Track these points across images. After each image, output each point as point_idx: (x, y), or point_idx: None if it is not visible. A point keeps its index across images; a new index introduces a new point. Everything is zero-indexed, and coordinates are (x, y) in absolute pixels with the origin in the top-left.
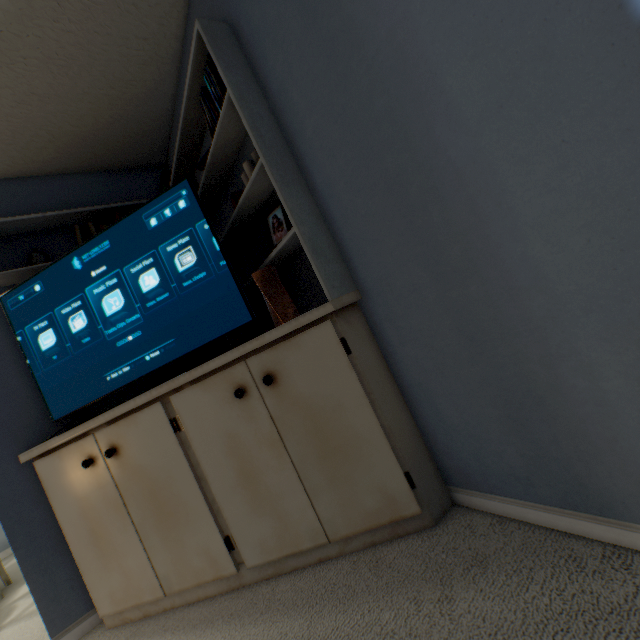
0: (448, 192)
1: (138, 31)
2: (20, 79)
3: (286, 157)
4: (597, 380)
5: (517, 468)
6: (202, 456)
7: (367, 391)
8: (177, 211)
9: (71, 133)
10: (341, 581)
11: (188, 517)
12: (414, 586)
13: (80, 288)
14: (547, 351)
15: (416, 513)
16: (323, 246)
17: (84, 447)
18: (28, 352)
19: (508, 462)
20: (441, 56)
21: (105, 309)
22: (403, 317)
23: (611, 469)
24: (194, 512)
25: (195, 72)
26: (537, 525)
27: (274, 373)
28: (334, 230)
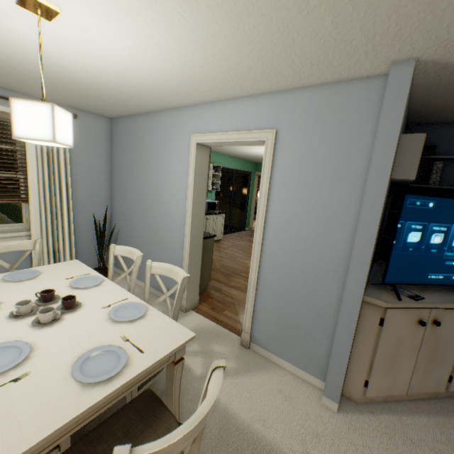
0: None
1: None
2: None
3: None
4: None
5: None
6: None
7: None
8: None
9: None
10: None
11: (442, 363)
12: None
13: (451, 221)
14: None
15: None
16: None
17: (420, 313)
18: (397, 236)
19: None
20: None
21: (453, 241)
22: None
23: None
24: (446, 362)
25: None
26: None
27: None
28: None
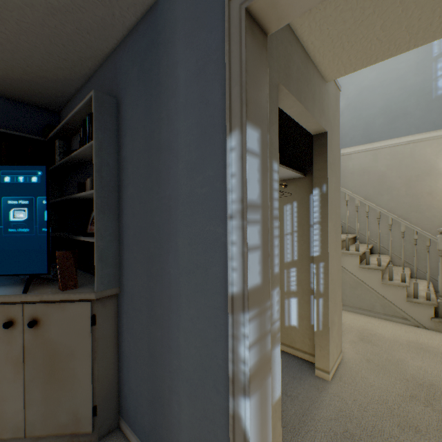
0: (165, 284)
1: (61, 54)
2: None
3: (113, 194)
4: (181, 411)
5: (147, 427)
6: None
7: (95, 350)
8: (29, 181)
9: None
10: None
11: None
12: None
13: None
14: (172, 385)
15: (89, 432)
16: (109, 256)
17: None
18: None
19: (145, 422)
20: (181, 229)
21: None
22: (132, 319)
23: None
24: None
25: (86, 106)
26: None
27: (40, 319)
28: (122, 248)
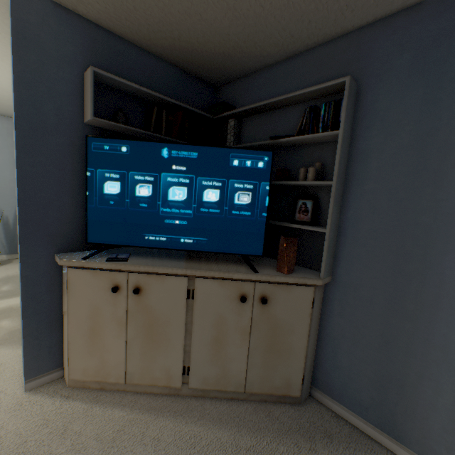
0: (430, 283)
1: (294, 31)
2: (204, 4)
3: (341, 186)
4: (438, 395)
5: (364, 401)
6: (196, 319)
7: (308, 329)
8: (255, 166)
9: (191, 43)
10: (249, 417)
11: (167, 348)
12: (295, 436)
13: (158, 170)
14: (423, 372)
15: (297, 396)
16: (331, 246)
17: (115, 277)
18: (91, 187)
19: (361, 396)
20: None
21: (169, 194)
22: (351, 307)
23: (415, 426)
24: (173, 347)
25: (315, 90)
26: (355, 426)
27: (267, 297)
28: (340, 240)
